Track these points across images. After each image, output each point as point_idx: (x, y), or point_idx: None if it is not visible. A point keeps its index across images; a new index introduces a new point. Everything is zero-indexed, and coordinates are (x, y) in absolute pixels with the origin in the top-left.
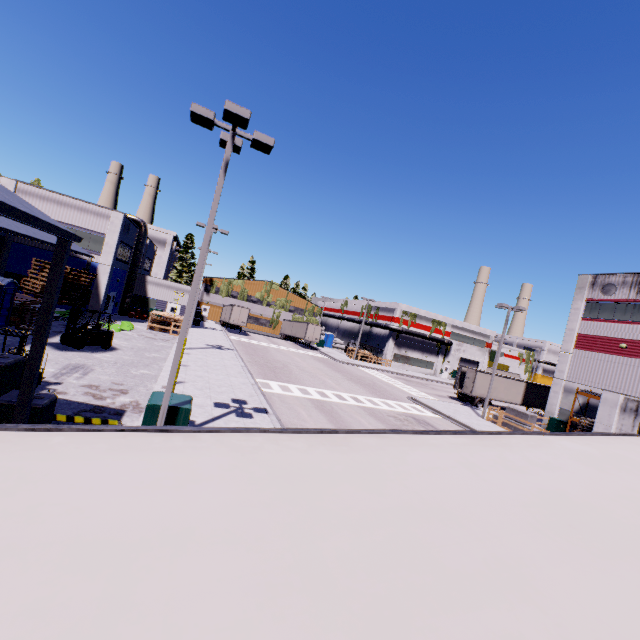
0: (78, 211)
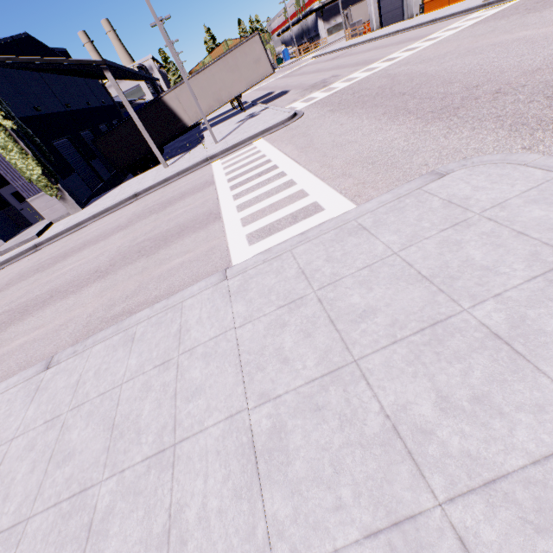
0: (123, 82)
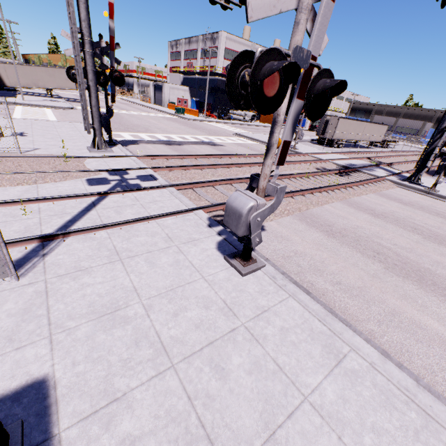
0: None
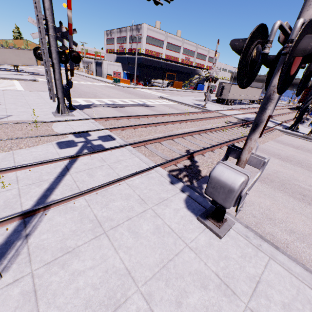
0: None
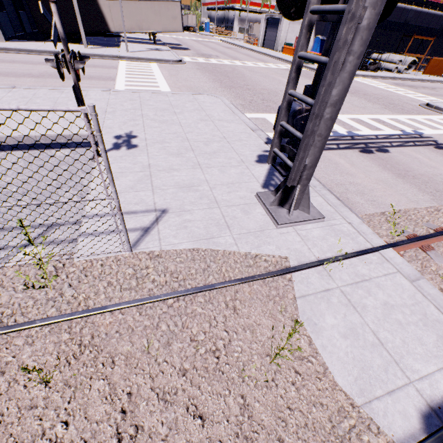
0: None
